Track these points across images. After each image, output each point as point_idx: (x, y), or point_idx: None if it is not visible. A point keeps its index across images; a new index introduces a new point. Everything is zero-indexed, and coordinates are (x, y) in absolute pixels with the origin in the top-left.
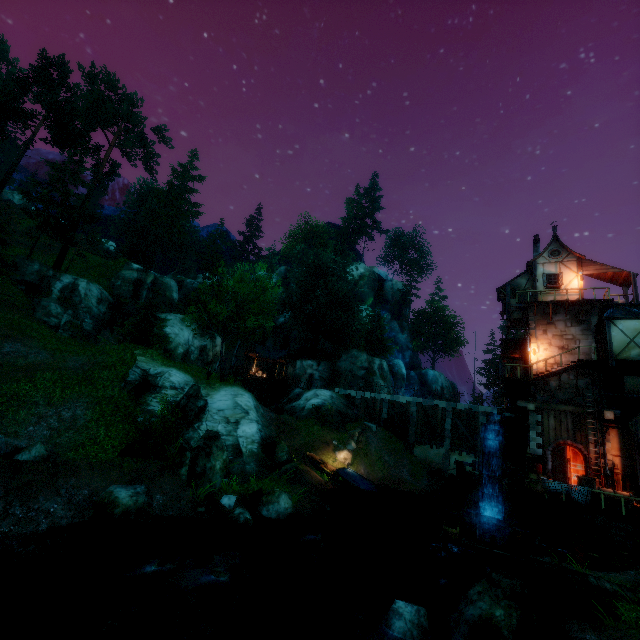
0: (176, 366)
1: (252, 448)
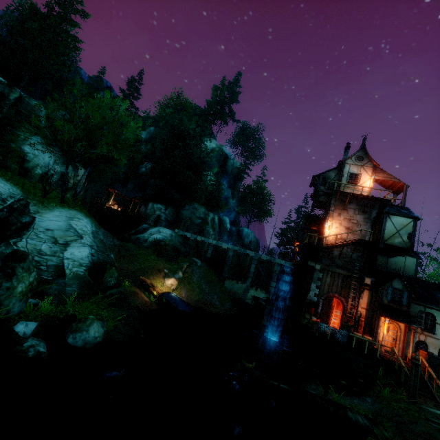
0: (4, 176)
1: (78, 271)
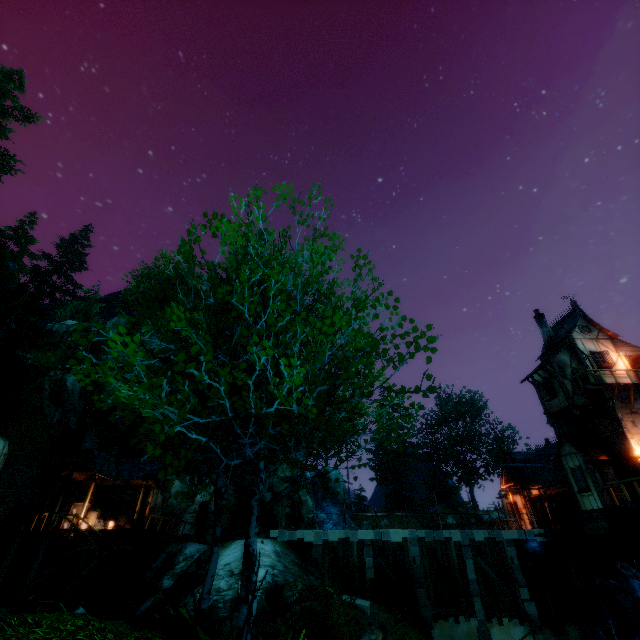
0: None
1: None
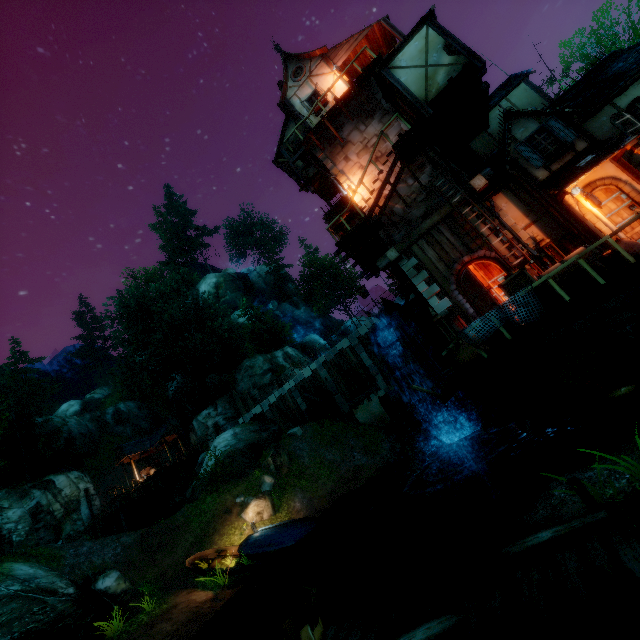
0: None
1: None
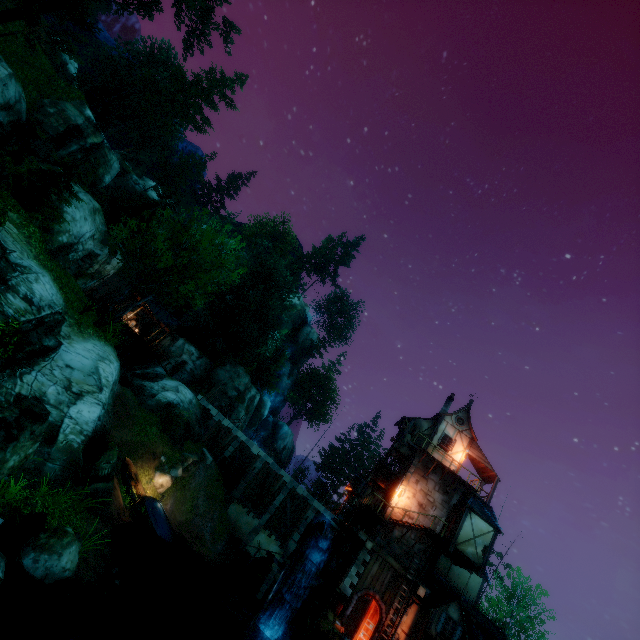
0: (53, 272)
1: (74, 440)
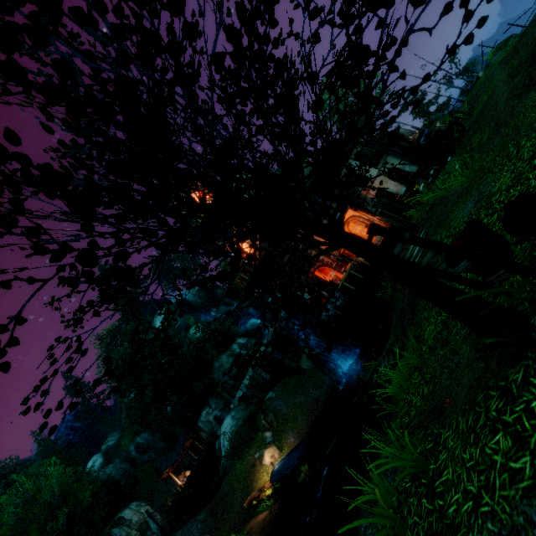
0: None
1: None
